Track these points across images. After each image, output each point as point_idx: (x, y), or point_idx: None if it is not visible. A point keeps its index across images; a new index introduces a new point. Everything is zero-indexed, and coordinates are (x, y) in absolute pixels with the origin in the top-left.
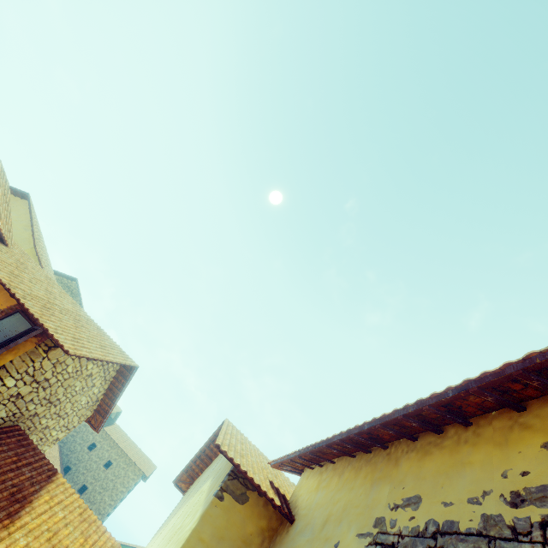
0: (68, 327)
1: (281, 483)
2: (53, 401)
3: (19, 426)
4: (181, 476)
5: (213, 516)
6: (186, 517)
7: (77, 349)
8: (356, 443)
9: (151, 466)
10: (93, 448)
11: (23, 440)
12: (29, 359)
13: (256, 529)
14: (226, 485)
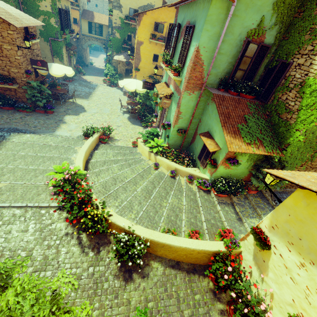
0: None
1: None
2: (83, 3)
3: (84, 9)
4: None
5: (109, 6)
6: None
7: None
8: None
9: None
10: (88, 3)
11: (86, 10)
12: (79, 1)
13: None
14: (109, 2)
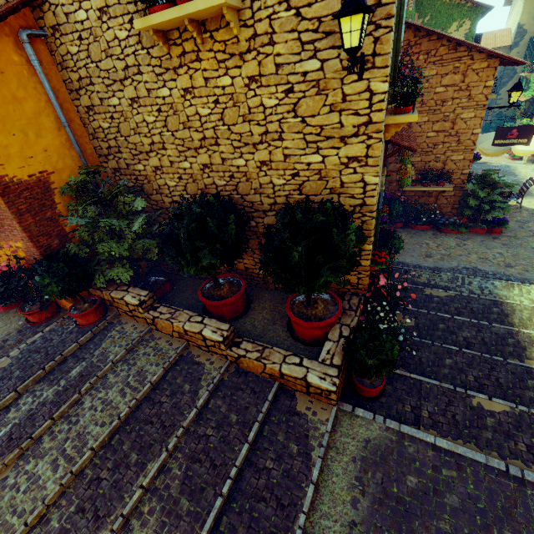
0: None
1: None
2: None
3: None
4: (505, 2)
5: (526, 4)
6: (518, 10)
7: None
8: None
9: None
10: None
11: None
12: None
13: None
14: None
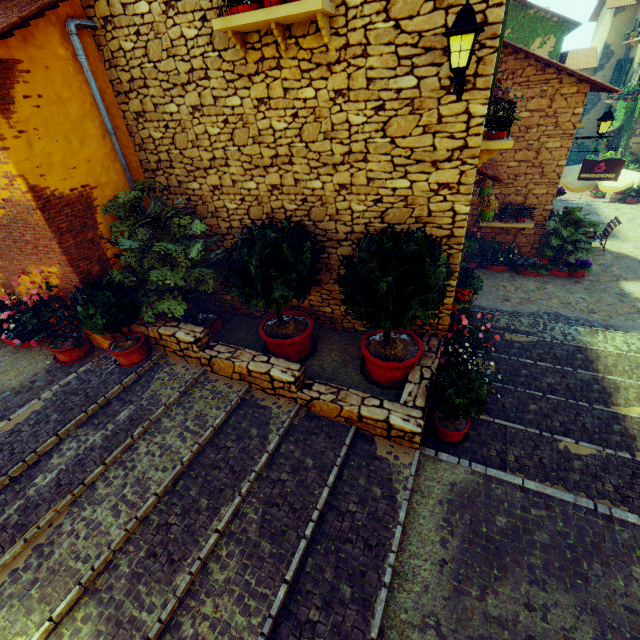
0: None
1: None
2: None
3: None
4: (591, 18)
5: (615, 22)
6: (605, 27)
7: None
8: None
9: None
10: None
11: None
12: None
13: (630, 13)
14: (615, 13)
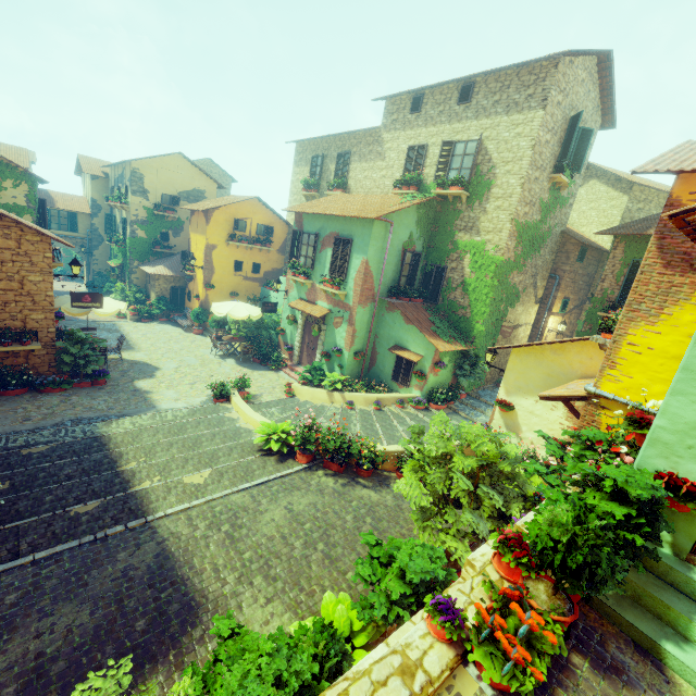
0: (10, 158)
1: (107, 169)
2: None
3: None
4: (76, 173)
5: (94, 184)
6: (89, 185)
7: (27, 165)
8: (110, 165)
9: (31, 154)
10: None
11: None
12: None
13: (104, 182)
14: (92, 178)
